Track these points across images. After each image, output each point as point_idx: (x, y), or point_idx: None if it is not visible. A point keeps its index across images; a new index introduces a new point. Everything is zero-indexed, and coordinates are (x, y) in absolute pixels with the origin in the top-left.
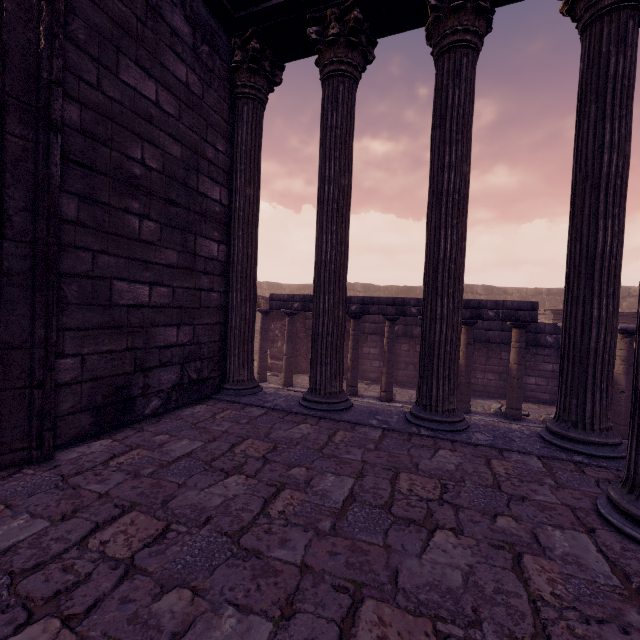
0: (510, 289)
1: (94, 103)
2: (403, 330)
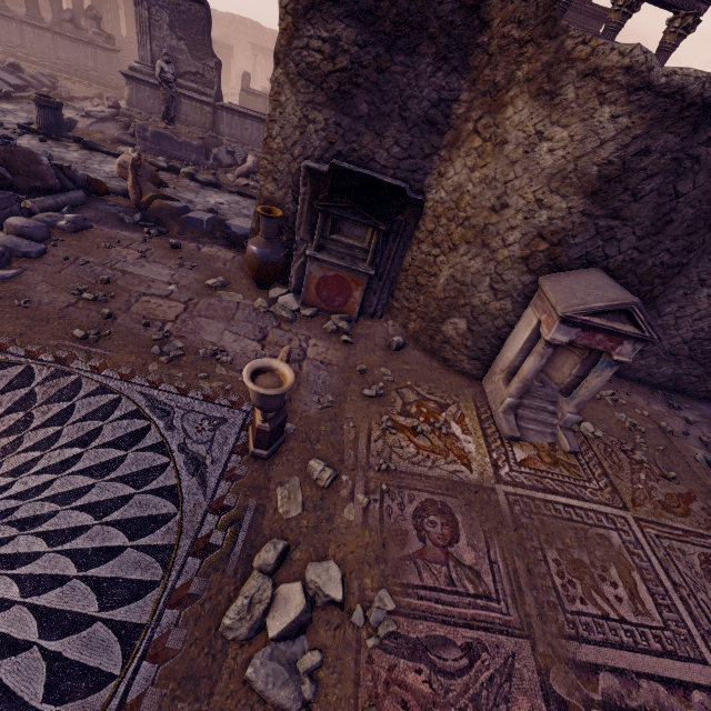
0: (268, 30)
1: None
2: None
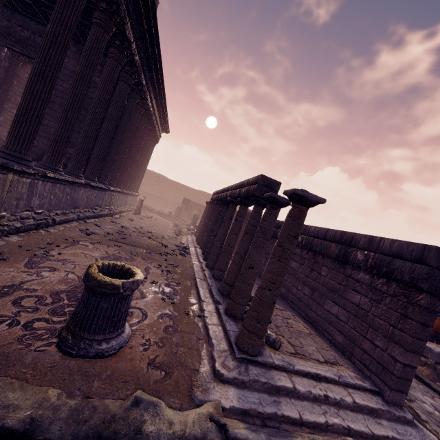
0: None
1: (60, 89)
2: (274, 232)
